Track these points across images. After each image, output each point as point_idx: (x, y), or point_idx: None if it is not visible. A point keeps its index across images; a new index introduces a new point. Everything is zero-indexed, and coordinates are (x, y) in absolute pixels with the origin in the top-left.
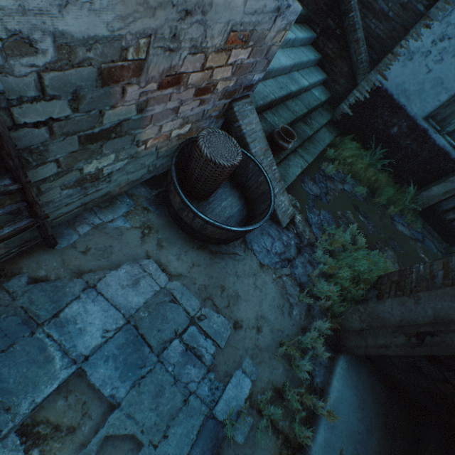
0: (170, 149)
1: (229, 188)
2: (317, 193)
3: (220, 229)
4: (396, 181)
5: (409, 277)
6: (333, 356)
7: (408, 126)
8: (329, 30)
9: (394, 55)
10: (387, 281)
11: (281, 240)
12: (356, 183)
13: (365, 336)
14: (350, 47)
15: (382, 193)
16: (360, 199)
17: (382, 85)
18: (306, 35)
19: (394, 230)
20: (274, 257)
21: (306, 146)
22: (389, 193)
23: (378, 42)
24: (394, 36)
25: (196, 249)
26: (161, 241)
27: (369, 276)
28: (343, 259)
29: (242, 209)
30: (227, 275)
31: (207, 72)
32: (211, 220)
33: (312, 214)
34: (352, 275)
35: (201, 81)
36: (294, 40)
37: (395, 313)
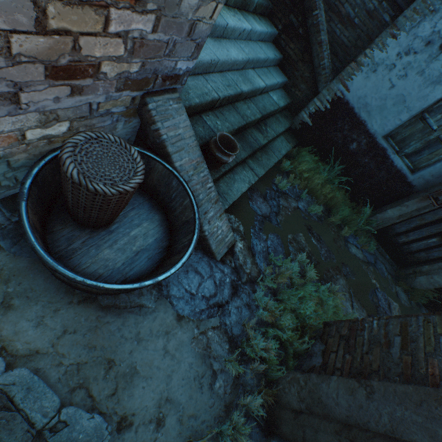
0: (40, 156)
1: (147, 209)
2: (266, 212)
3: (96, 289)
4: (352, 199)
5: (361, 335)
6: (264, 441)
7: (367, 144)
8: (292, 28)
9: (357, 65)
10: (336, 334)
11: (213, 278)
12: (312, 200)
13: (303, 425)
14: (313, 49)
15: (337, 211)
16: (314, 218)
17: (344, 96)
18: (265, 29)
19: (347, 254)
20: (200, 302)
21: (258, 156)
22: (345, 212)
23: (342, 49)
24: (359, 45)
25: (76, 305)
26: (11, 297)
27: (316, 321)
28: (288, 298)
29: (161, 238)
30: (122, 341)
31: (60, 38)
32: (79, 276)
33: (258, 239)
34: (296, 324)
35: (53, 53)
36: (251, 32)
37: (341, 404)
